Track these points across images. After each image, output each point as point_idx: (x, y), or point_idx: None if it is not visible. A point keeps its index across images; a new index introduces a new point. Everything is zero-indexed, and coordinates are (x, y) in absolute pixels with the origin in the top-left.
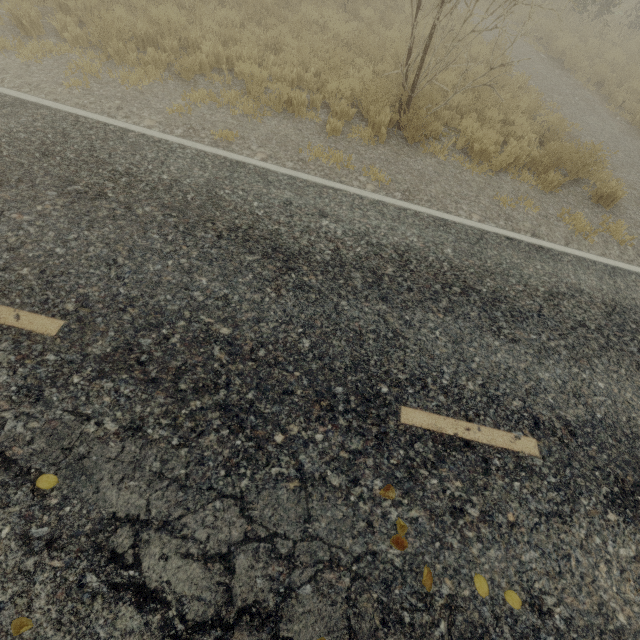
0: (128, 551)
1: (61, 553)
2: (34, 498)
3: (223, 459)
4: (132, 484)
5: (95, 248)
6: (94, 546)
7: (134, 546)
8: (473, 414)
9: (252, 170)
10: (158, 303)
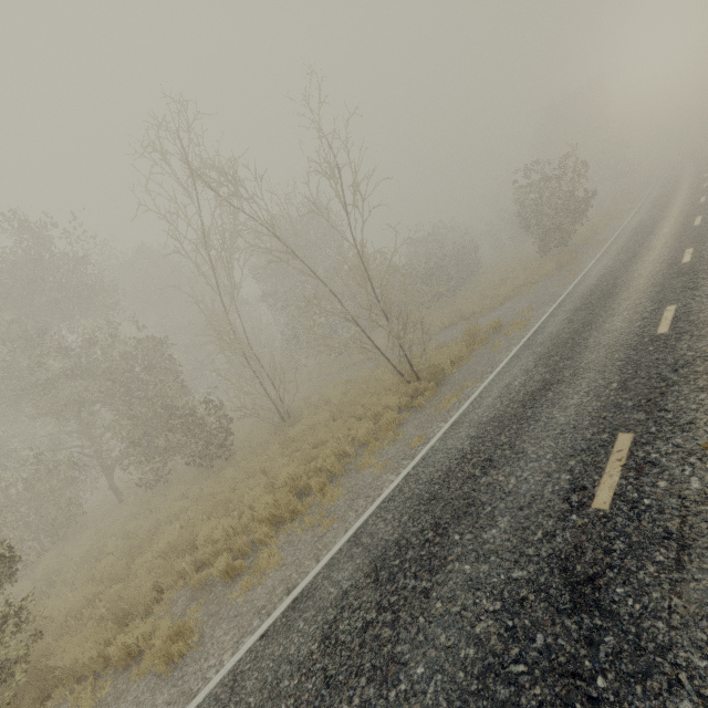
0: None
1: None
2: None
3: None
4: None
5: (545, 444)
6: None
7: None
8: (656, 320)
9: (462, 417)
10: (595, 409)
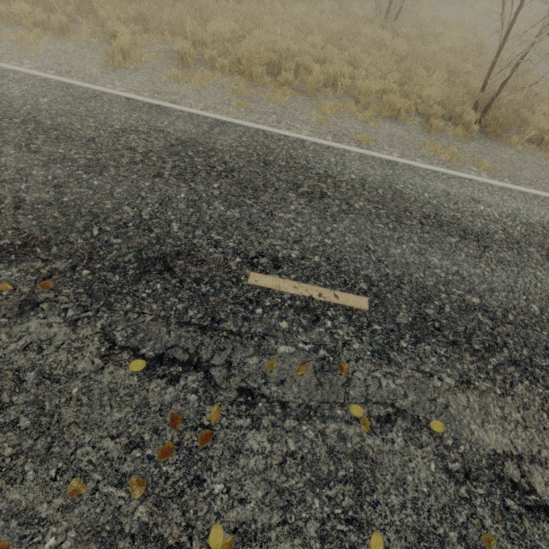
0: (521, 480)
1: (478, 483)
2: (435, 440)
3: (538, 404)
4: (491, 426)
5: (348, 238)
6: (496, 477)
7: (522, 476)
8: None
9: (404, 167)
10: (417, 280)
